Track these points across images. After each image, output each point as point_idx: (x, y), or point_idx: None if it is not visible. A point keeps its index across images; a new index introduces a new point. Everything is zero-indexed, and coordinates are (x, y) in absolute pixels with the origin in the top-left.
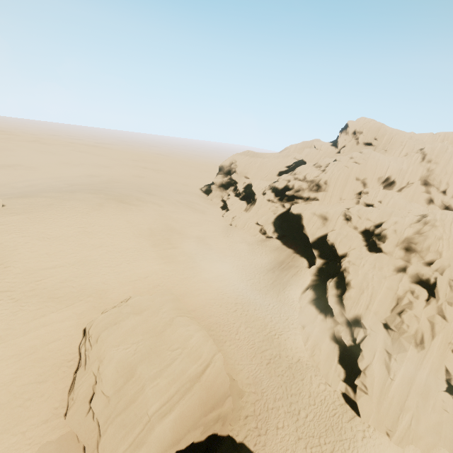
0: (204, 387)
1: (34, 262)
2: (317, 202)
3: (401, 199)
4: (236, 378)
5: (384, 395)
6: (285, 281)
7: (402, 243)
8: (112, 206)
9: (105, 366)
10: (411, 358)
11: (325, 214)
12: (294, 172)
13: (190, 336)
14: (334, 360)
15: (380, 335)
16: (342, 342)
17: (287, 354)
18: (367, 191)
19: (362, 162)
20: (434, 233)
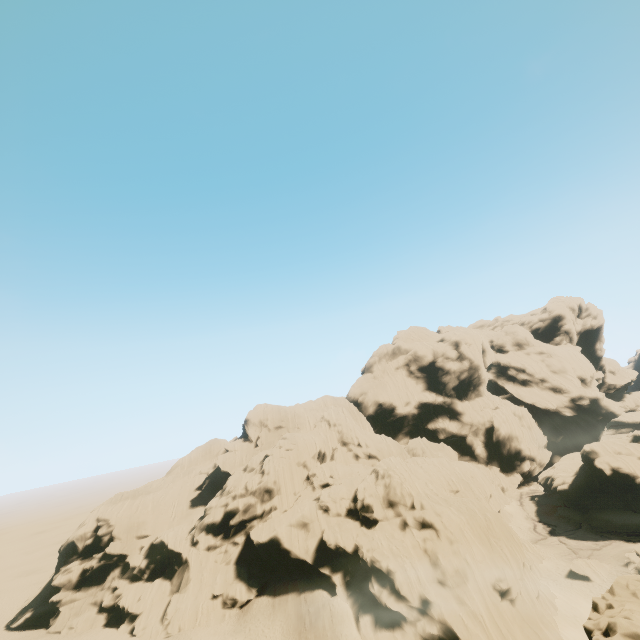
0: None
1: None
2: (277, 511)
3: (344, 466)
4: None
5: None
6: (331, 634)
7: (384, 502)
8: None
9: None
10: (474, 590)
11: (302, 518)
12: (227, 490)
13: None
14: None
15: (446, 594)
16: (435, 636)
17: None
18: (313, 473)
19: (293, 447)
20: (395, 481)
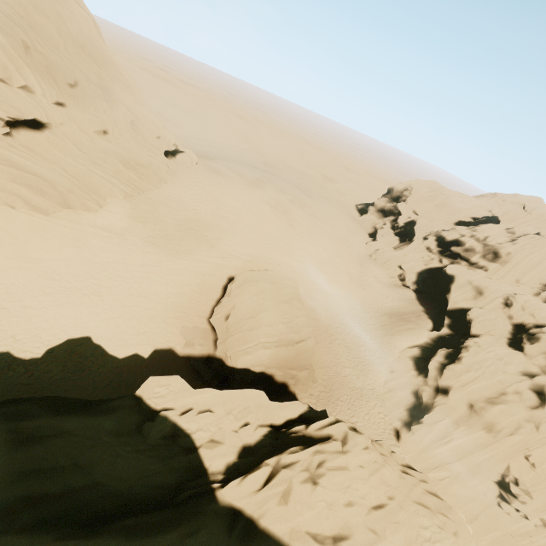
0: (294, 352)
1: (210, 217)
2: (484, 272)
3: None
4: (315, 369)
5: (432, 448)
6: (397, 330)
7: None
8: (270, 193)
9: (243, 301)
10: (477, 438)
11: (483, 288)
12: (476, 228)
13: (298, 316)
14: (404, 407)
15: (461, 410)
16: (421, 399)
17: (365, 380)
18: None
19: None
20: None
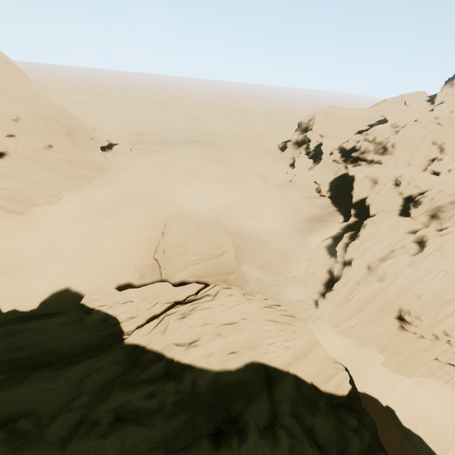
0: (220, 263)
1: (145, 185)
2: (379, 165)
3: None
4: (247, 274)
5: (342, 305)
6: (313, 229)
7: (432, 210)
8: (194, 155)
9: (172, 236)
10: (373, 288)
11: (376, 177)
12: (367, 132)
13: (218, 236)
14: (321, 283)
15: (361, 272)
16: (333, 274)
17: (288, 272)
18: (441, 158)
19: (445, 124)
20: None
